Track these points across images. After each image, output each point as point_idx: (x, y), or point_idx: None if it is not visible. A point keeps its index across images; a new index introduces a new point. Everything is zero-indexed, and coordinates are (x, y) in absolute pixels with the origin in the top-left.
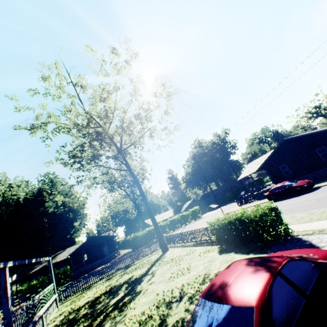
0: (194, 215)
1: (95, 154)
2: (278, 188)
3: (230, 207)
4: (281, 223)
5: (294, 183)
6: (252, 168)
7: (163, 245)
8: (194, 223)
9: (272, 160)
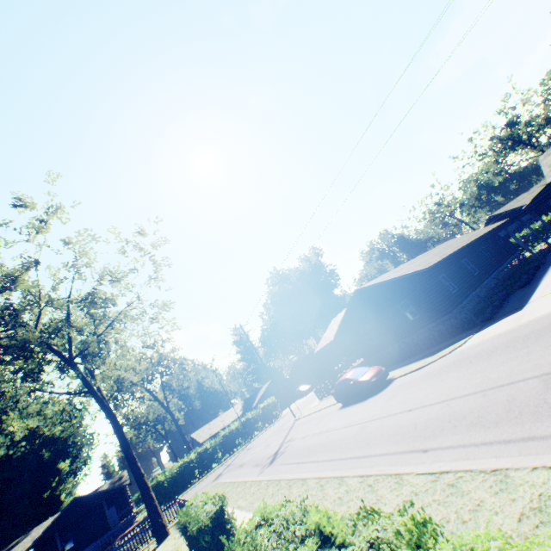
0: (267, 416)
1: (30, 367)
2: (344, 383)
3: (316, 397)
4: (228, 542)
5: (362, 373)
6: (331, 332)
7: (157, 529)
8: (262, 434)
9: (350, 321)
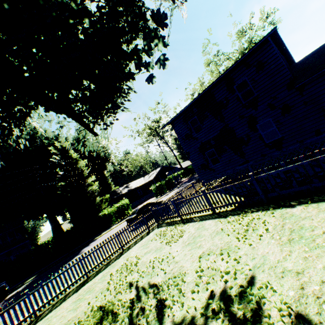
0: None
1: None
2: None
3: None
4: None
5: None
6: None
7: None
8: None
9: None
